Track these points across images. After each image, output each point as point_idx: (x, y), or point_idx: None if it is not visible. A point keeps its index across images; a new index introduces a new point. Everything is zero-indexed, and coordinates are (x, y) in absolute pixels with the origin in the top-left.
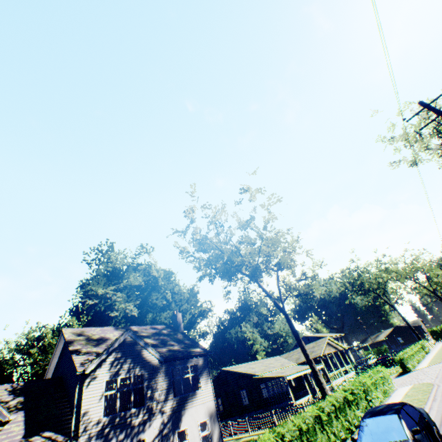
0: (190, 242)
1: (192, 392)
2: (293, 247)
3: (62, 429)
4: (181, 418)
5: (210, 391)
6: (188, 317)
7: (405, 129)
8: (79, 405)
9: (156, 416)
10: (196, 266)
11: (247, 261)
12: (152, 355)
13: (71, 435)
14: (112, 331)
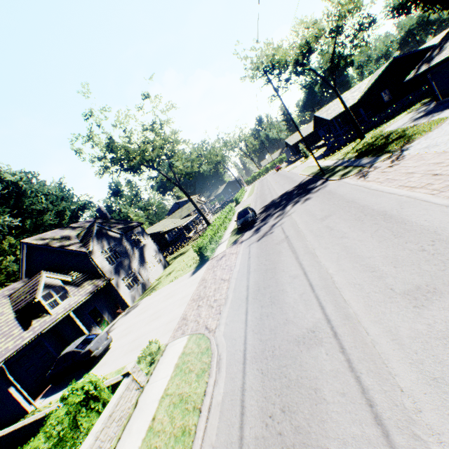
0: (85, 143)
1: (144, 245)
2: (186, 144)
3: (92, 279)
4: (145, 256)
5: (151, 242)
6: (70, 214)
7: (252, 58)
8: (94, 266)
9: (134, 259)
10: (102, 166)
11: (151, 157)
12: (115, 233)
13: (104, 276)
14: (63, 231)
